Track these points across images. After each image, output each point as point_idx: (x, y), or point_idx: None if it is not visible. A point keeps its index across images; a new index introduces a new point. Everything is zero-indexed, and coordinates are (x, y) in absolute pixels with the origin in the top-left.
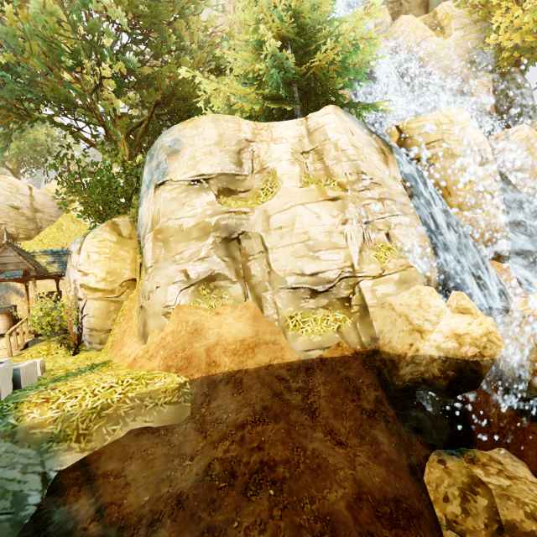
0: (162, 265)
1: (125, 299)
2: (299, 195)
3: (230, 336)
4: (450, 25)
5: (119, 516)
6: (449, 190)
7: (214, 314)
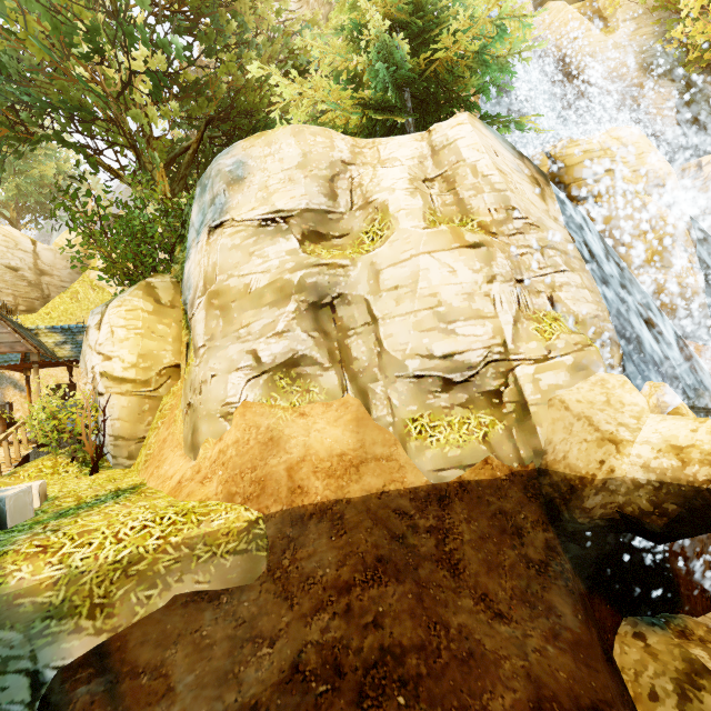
0: (220, 343)
1: (165, 394)
2: (423, 239)
3: (322, 448)
4: (616, 15)
5: None
6: (622, 240)
7: (297, 415)
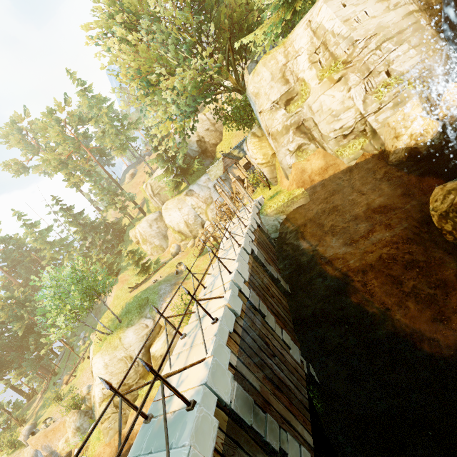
0: (279, 149)
1: (275, 163)
2: (319, 89)
3: (316, 168)
4: None
5: (297, 225)
6: None
7: (307, 161)
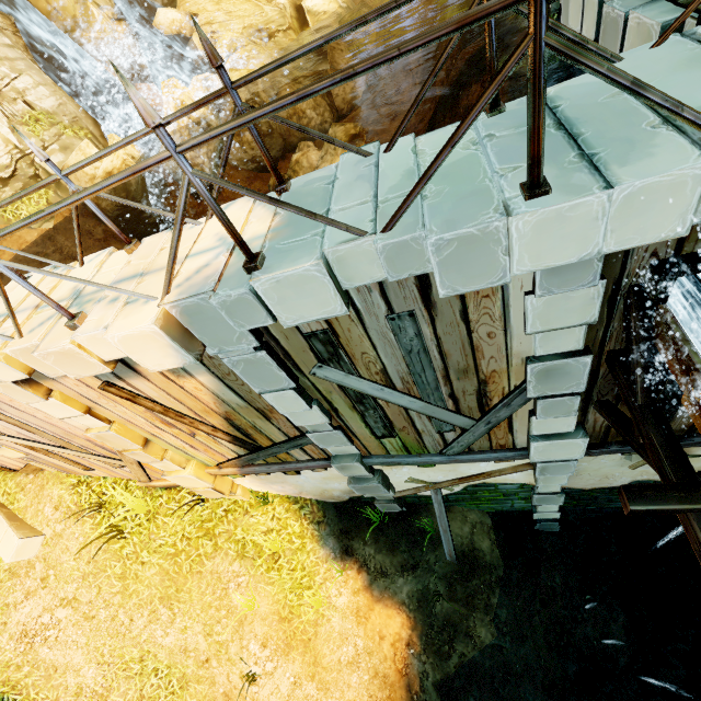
0: None
1: None
2: None
3: None
4: None
5: None
6: (52, 3)
7: None
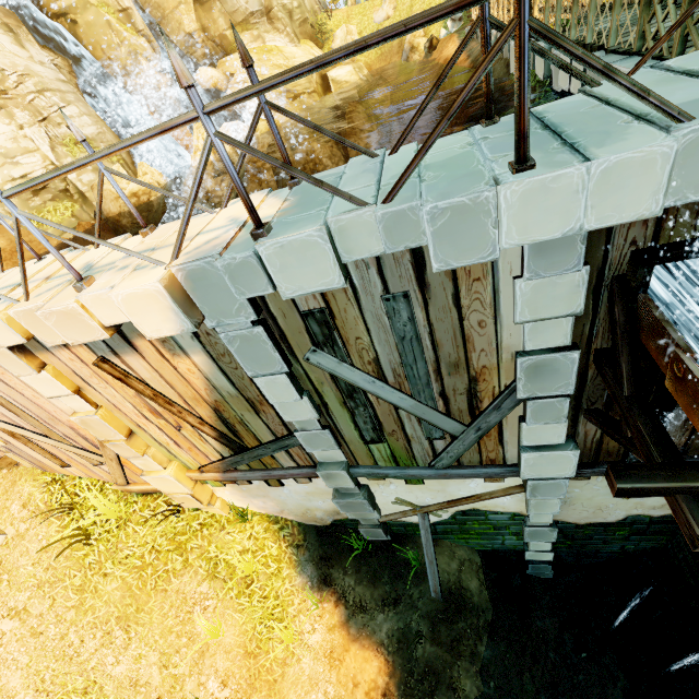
0: None
1: None
2: None
3: None
4: None
5: None
6: (108, 54)
7: None
